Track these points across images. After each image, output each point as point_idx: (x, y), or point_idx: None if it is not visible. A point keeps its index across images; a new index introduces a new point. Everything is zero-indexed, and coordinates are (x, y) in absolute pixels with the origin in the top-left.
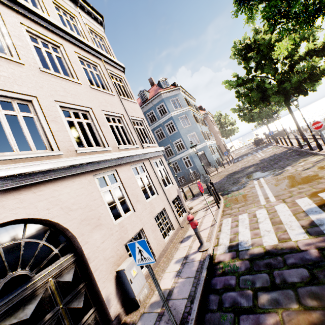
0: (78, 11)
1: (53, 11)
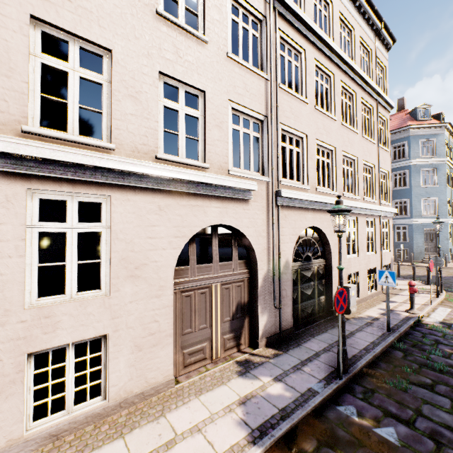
0: (374, 42)
1: (358, 55)
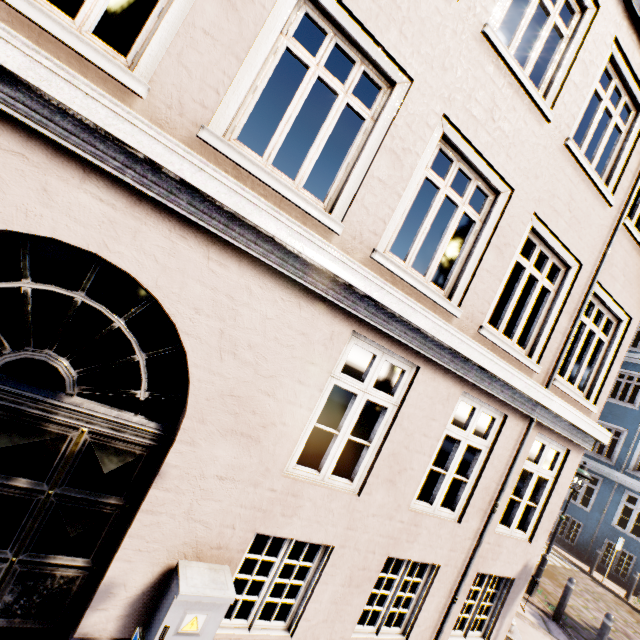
0: None
1: None
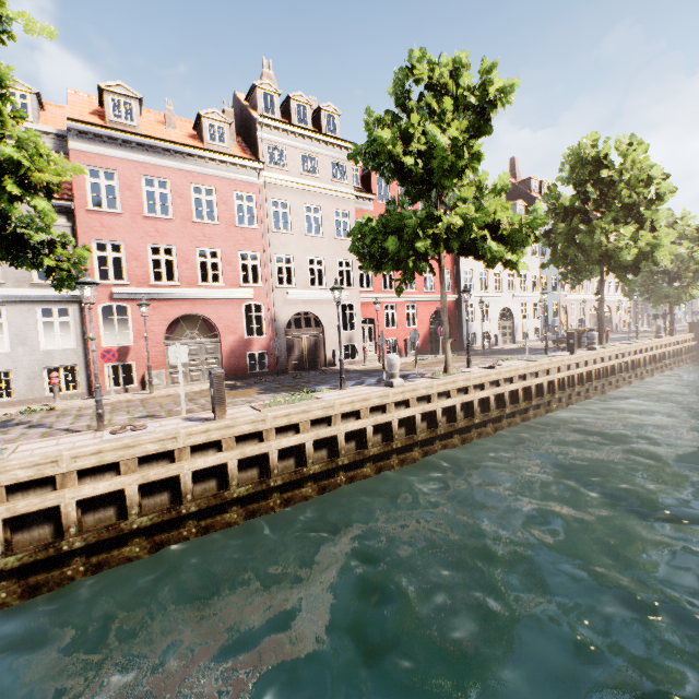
0: None
1: None
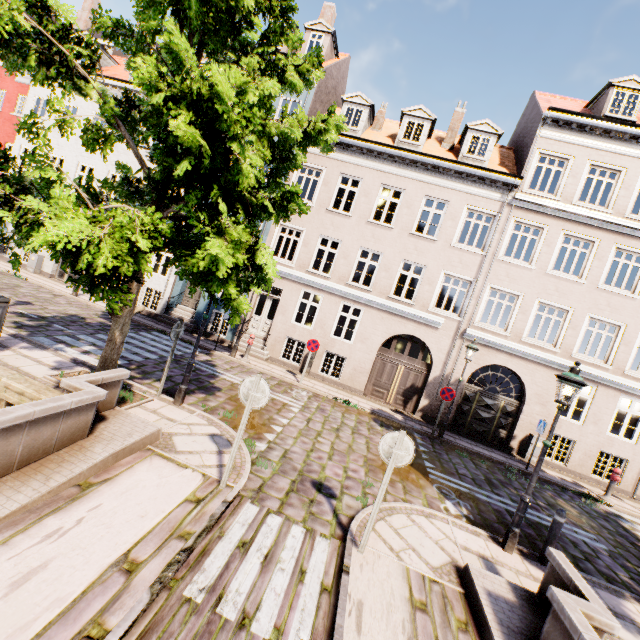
0: None
1: None
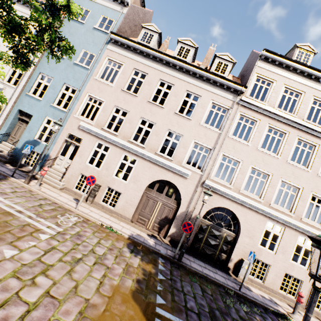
0: None
1: None
